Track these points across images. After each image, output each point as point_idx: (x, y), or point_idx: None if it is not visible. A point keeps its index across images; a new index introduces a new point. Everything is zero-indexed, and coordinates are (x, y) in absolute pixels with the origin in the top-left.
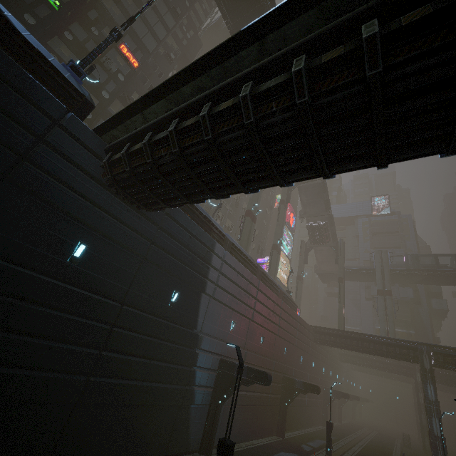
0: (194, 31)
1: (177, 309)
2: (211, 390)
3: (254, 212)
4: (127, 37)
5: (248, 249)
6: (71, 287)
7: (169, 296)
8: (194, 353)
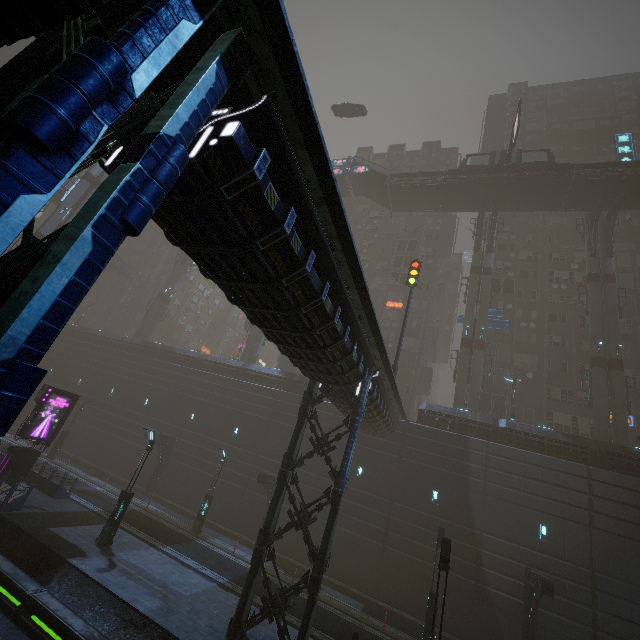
0: (442, 217)
1: (442, 506)
2: (521, 602)
3: (609, 354)
4: (389, 293)
5: (621, 416)
6: (361, 491)
7: (429, 495)
8: (475, 549)
